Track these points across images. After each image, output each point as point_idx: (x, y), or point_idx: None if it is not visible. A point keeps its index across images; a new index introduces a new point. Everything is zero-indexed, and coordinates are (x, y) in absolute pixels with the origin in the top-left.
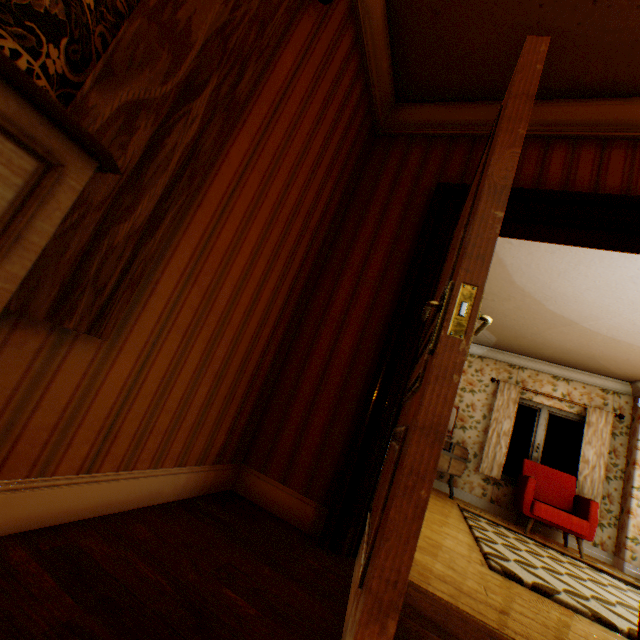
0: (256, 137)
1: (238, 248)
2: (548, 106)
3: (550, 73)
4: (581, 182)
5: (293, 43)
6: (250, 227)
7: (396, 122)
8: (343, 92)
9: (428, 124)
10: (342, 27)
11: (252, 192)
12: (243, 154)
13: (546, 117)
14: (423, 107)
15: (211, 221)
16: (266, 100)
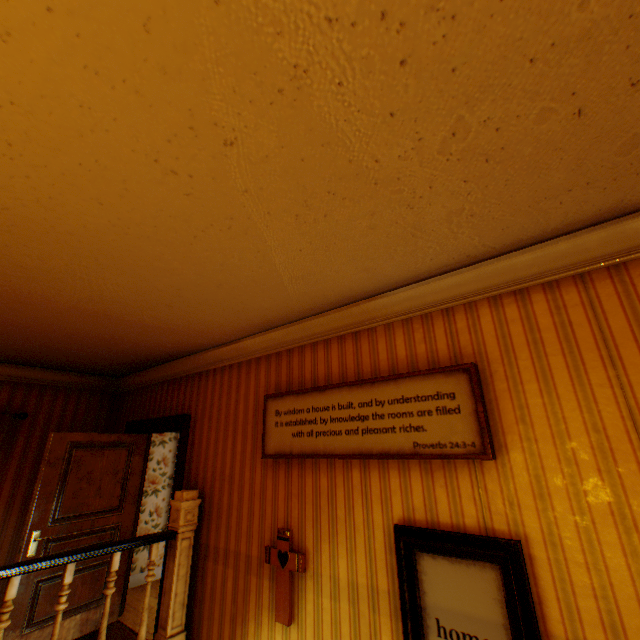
0: (16, 477)
1: (26, 514)
2: (152, 371)
3: (138, 365)
4: (163, 405)
5: (22, 435)
6: (30, 503)
7: (124, 385)
8: (73, 411)
9: (131, 384)
10: (55, 398)
11: (24, 492)
12: (11, 487)
13: (154, 374)
14: (126, 378)
15: (4, 517)
16: (16, 463)
